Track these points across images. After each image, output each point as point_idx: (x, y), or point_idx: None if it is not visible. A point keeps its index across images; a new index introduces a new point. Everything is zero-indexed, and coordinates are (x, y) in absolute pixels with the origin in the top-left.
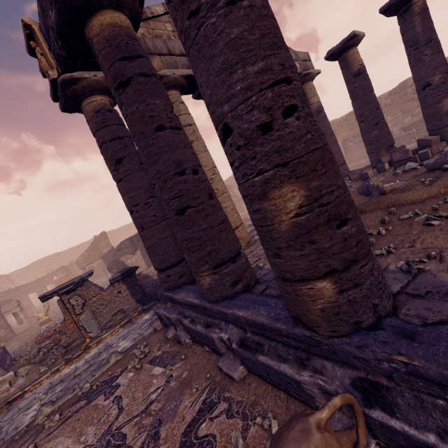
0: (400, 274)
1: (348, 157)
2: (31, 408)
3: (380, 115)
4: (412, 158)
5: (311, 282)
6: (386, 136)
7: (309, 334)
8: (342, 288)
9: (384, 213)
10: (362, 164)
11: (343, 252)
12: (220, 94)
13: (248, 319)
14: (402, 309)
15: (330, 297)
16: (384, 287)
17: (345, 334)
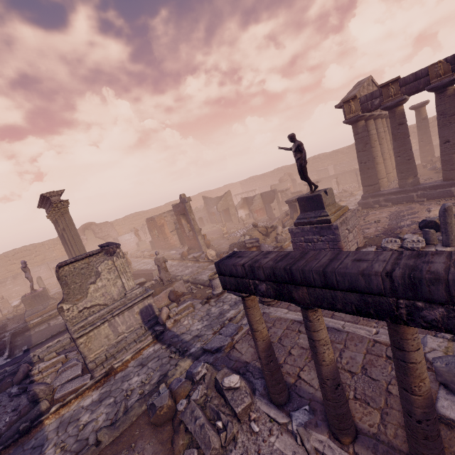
0: None
1: None
2: None
3: (431, 140)
4: None
5: None
6: (432, 150)
7: (453, 181)
8: None
9: None
10: None
11: None
12: (450, 136)
13: (431, 185)
14: None
15: None
16: None
17: None
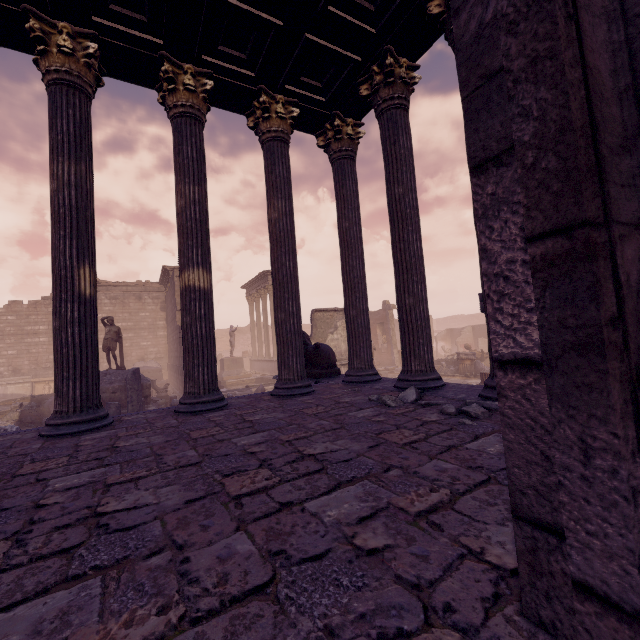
0: None
1: None
2: None
3: None
4: None
5: None
6: None
7: None
8: None
9: None
10: None
11: None
12: None
13: None
14: None
15: None
16: None
17: None
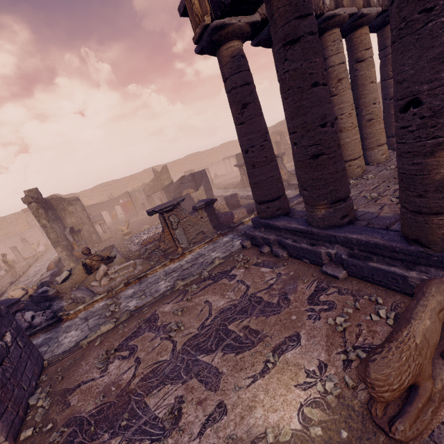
0: None
1: None
2: (159, 283)
3: None
4: None
5: (443, 215)
6: None
7: (423, 250)
8: None
9: None
10: None
11: None
12: (424, 76)
13: (361, 240)
14: None
15: None
16: None
17: None
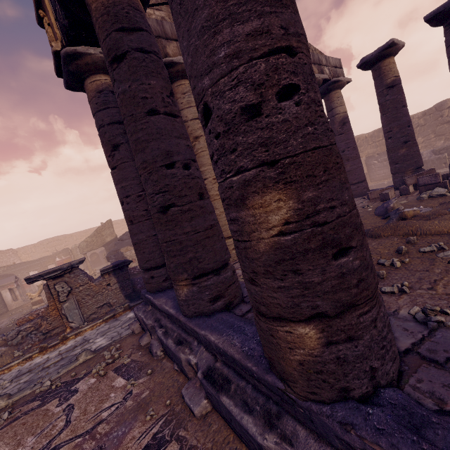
0: (413, 324)
1: (370, 175)
2: None
3: (410, 133)
4: (442, 183)
5: (291, 324)
6: (414, 156)
7: (283, 388)
8: (331, 339)
9: (402, 241)
10: (384, 185)
11: (337, 292)
12: (201, 62)
13: (219, 347)
14: (410, 377)
15: (312, 348)
16: (389, 344)
17: (327, 400)
